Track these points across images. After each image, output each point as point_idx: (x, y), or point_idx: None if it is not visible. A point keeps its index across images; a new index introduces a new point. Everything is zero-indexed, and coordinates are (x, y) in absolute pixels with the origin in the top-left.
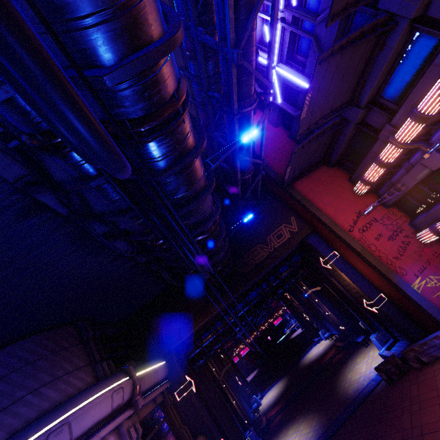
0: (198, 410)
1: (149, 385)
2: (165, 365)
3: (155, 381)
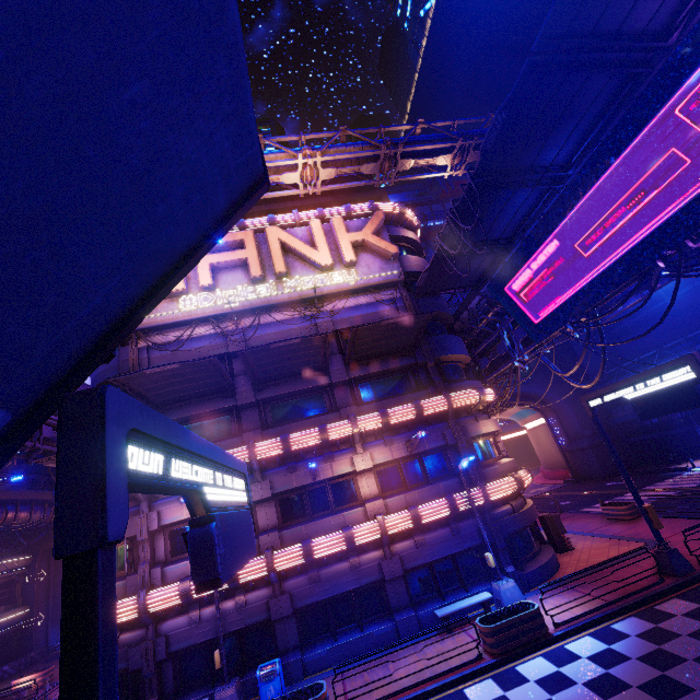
0: (34, 592)
1: (6, 569)
2: (29, 559)
3: (13, 568)
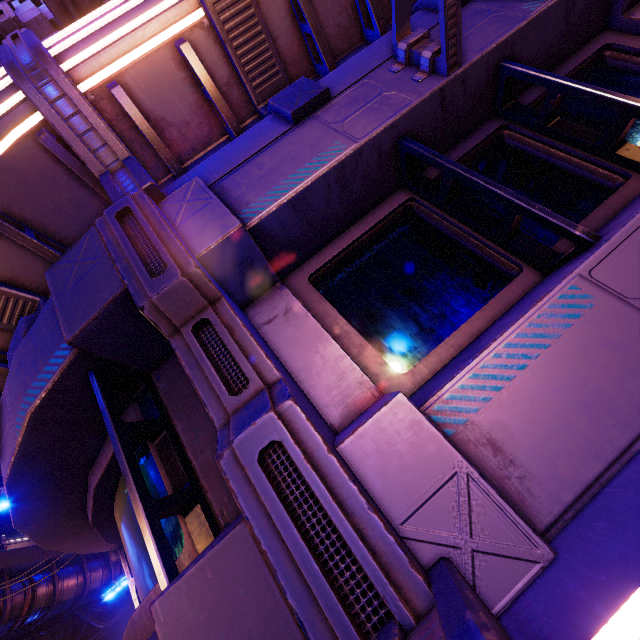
0: None
1: None
2: None
3: None
